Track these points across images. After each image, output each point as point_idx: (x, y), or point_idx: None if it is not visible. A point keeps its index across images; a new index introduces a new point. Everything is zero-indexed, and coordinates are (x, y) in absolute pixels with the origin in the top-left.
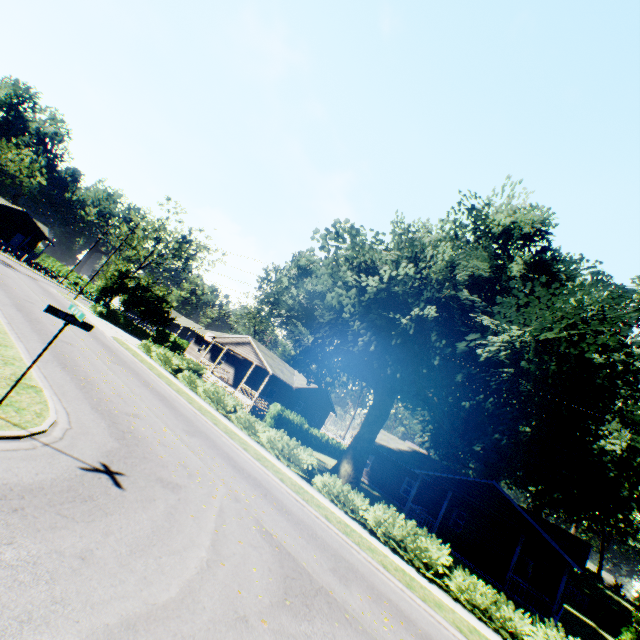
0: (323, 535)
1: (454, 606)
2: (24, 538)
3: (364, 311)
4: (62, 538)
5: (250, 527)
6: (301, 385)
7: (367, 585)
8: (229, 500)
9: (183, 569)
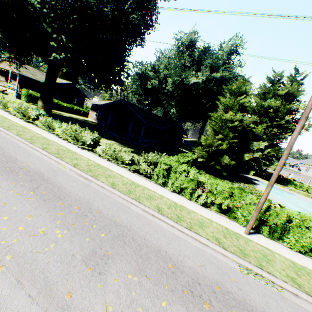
0: None
1: (27, 125)
2: None
3: None
4: None
5: None
6: None
7: None
8: None
9: None
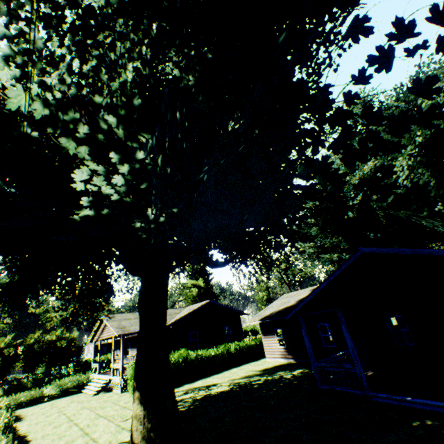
0: None
1: None
2: None
3: None
4: None
5: None
6: (175, 319)
7: None
8: None
9: None
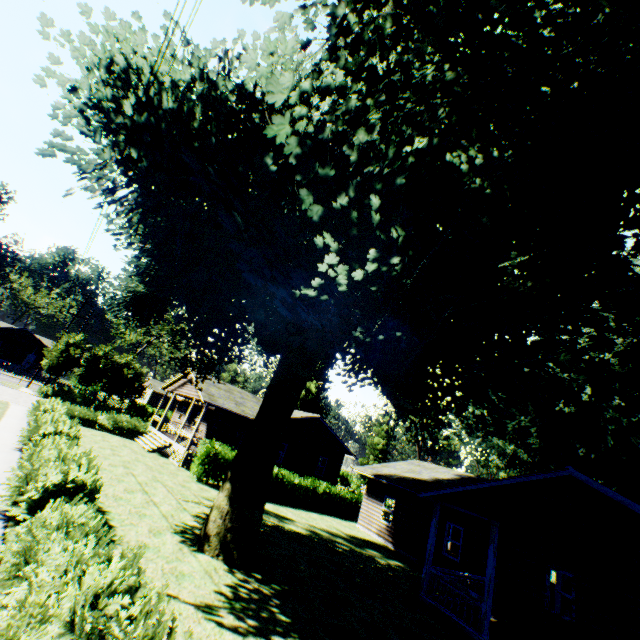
0: None
1: None
2: None
3: (126, 173)
4: None
5: None
6: None
7: None
8: None
9: None
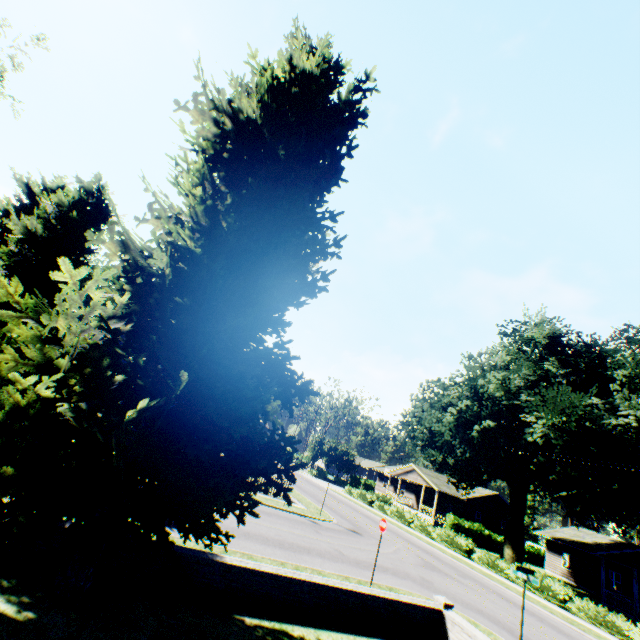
0: (462, 570)
1: (567, 614)
2: (343, 535)
3: (457, 432)
4: (350, 537)
5: (412, 554)
6: (469, 495)
7: (480, 583)
8: (403, 547)
9: (383, 550)
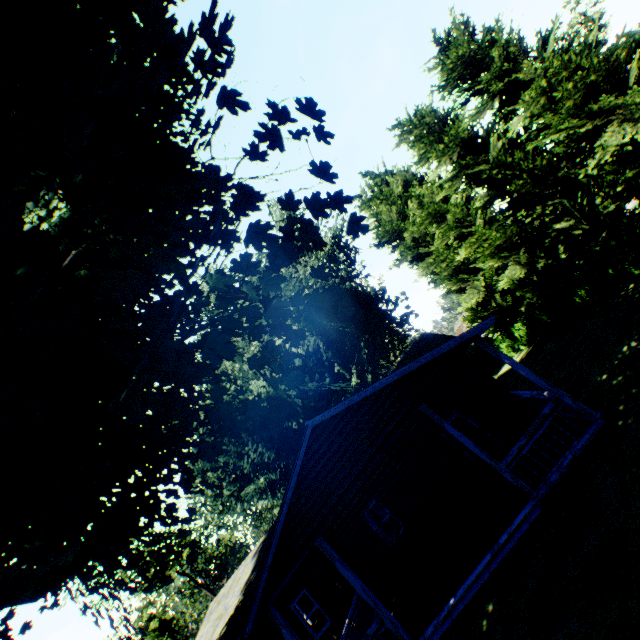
0: None
1: None
2: None
3: None
4: None
5: None
6: None
7: None
8: None
9: None
